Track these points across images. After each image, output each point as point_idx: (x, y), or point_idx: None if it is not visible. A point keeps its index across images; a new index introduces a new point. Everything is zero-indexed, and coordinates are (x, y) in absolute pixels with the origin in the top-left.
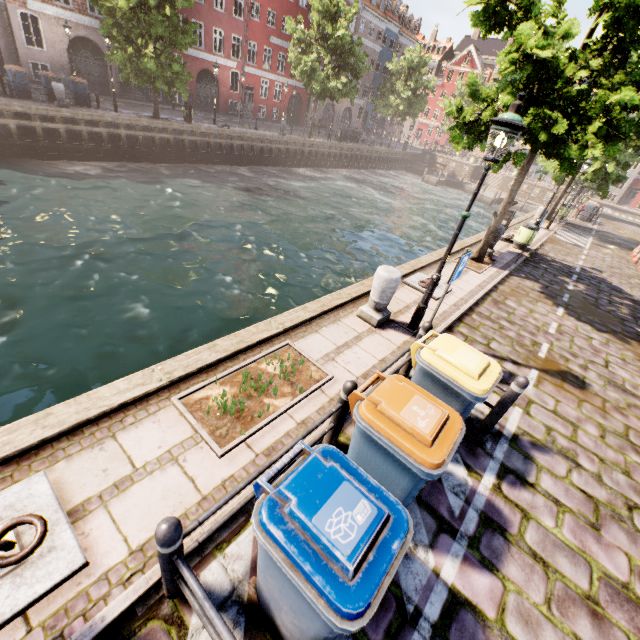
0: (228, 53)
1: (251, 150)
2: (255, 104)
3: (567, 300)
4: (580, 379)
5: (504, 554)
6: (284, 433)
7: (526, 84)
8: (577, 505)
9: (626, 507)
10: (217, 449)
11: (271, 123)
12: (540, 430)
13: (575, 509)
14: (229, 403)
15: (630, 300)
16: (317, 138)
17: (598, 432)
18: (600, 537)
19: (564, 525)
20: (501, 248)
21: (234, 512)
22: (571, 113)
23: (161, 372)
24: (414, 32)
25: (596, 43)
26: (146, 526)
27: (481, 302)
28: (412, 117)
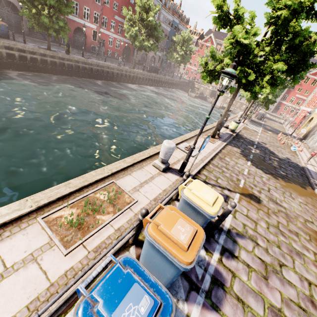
0: (92, 20)
1: (102, 72)
2: (105, 49)
3: (252, 158)
4: (258, 198)
5: (223, 299)
6: (107, 236)
7: (237, 55)
8: (257, 266)
9: (279, 265)
10: (63, 250)
11: (114, 59)
12: (240, 226)
13: (256, 269)
14: (75, 219)
15: (278, 158)
16: (137, 69)
17: (266, 225)
18: (268, 283)
19: (252, 278)
20: (223, 131)
21: (68, 297)
22: (256, 71)
23: (32, 201)
24: (186, 24)
25: (268, 40)
26: (8, 310)
27: (214, 158)
28: (184, 64)
